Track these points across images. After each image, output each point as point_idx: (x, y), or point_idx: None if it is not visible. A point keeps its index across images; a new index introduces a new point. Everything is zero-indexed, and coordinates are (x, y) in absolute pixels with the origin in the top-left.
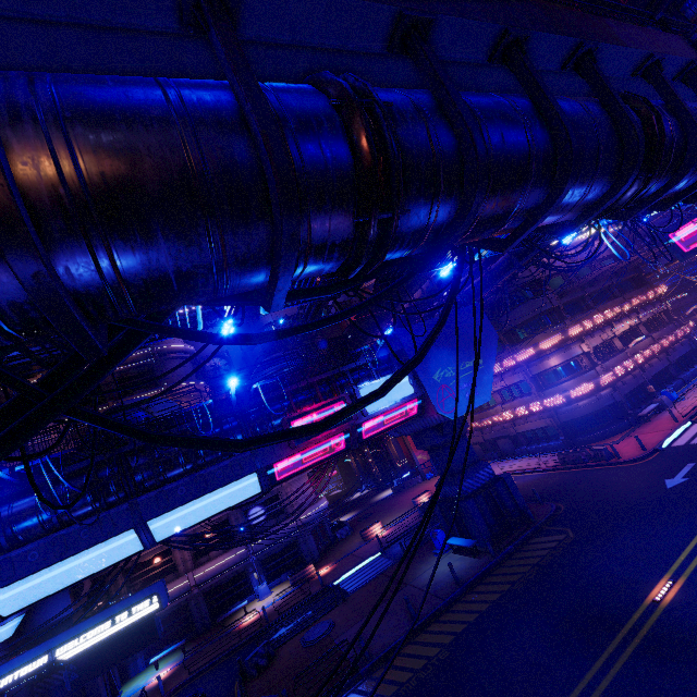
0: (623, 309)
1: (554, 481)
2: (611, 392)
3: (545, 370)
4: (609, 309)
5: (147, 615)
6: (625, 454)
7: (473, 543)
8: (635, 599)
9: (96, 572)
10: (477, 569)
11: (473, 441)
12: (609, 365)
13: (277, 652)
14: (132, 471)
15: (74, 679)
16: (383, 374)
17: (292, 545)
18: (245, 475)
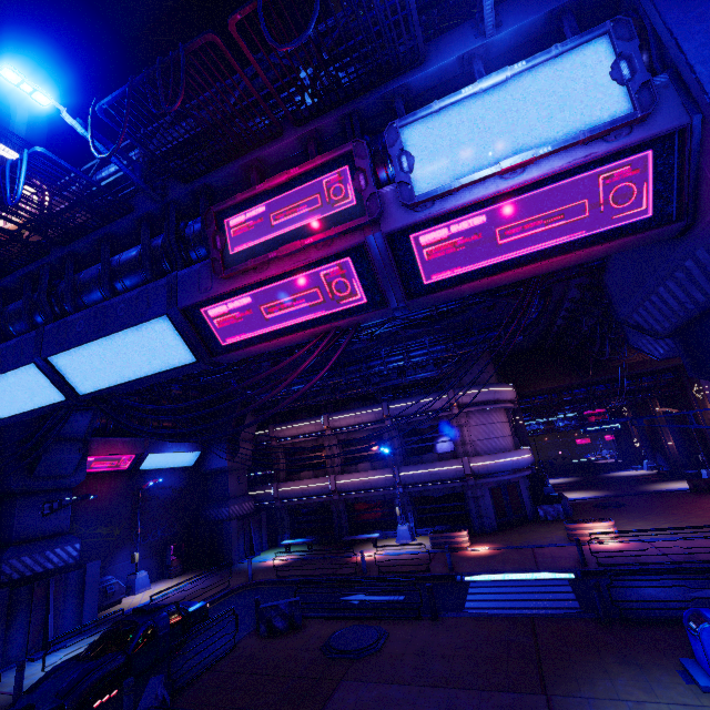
0: None
1: None
2: None
3: None
4: None
5: None
6: None
7: None
8: None
9: (34, 408)
10: None
11: None
12: None
13: (309, 623)
14: None
15: None
16: None
17: (457, 495)
18: (151, 318)
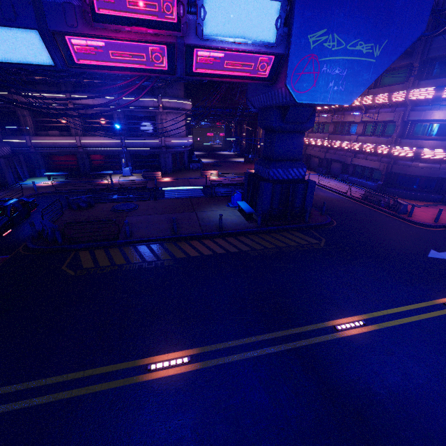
0: None
1: (346, 206)
2: None
3: (422, 120)
4: None
5: None
6: (417, 217)
7: (250, 212)
8: (322, 315)
9: None
10: (241, 227)
11: (316, 154)
12: None
13: (98, 205)
14: None
15: None
16: None
17: (155, 155)
18: (21, 26)
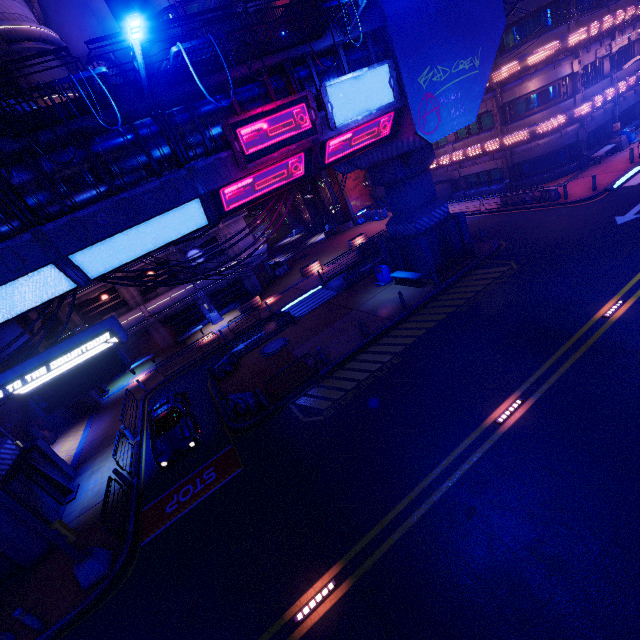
0: (637, 12)
1: (494, 222)
2: (577, 129)
3: (519, 97)
4: (623, 9)
5: (106, 350)
6: (573, 195)
7: (419, 276)
8: (583, 316)
9: (25, 311)
10: (422, 296)
11: None
12: (589, 94)
13: (240, 361)
14: (6, 181)
15: (44, 406)
16: (356, 67)
17: (236, 281)
18: (185, 201)
